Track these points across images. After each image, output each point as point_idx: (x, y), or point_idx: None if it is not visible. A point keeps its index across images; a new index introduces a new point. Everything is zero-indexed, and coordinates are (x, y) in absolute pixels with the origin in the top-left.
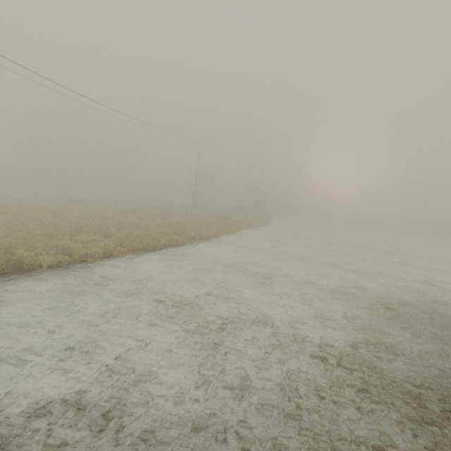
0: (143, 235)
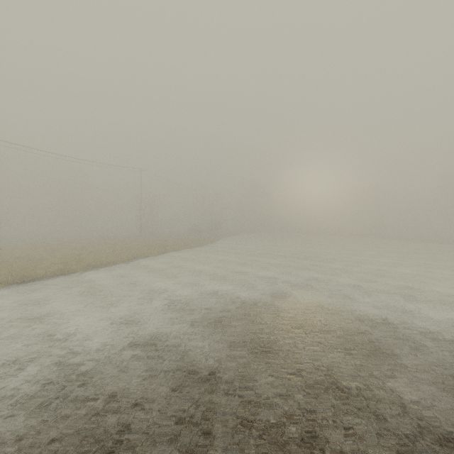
0: (13, 267)
